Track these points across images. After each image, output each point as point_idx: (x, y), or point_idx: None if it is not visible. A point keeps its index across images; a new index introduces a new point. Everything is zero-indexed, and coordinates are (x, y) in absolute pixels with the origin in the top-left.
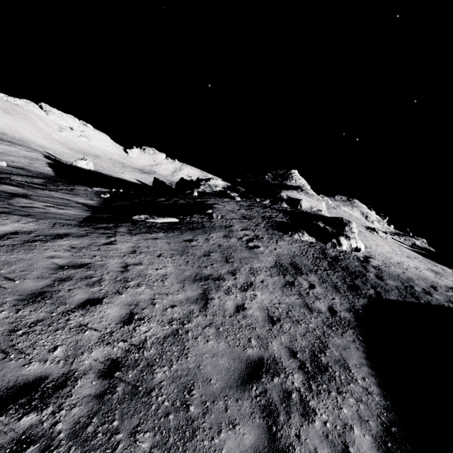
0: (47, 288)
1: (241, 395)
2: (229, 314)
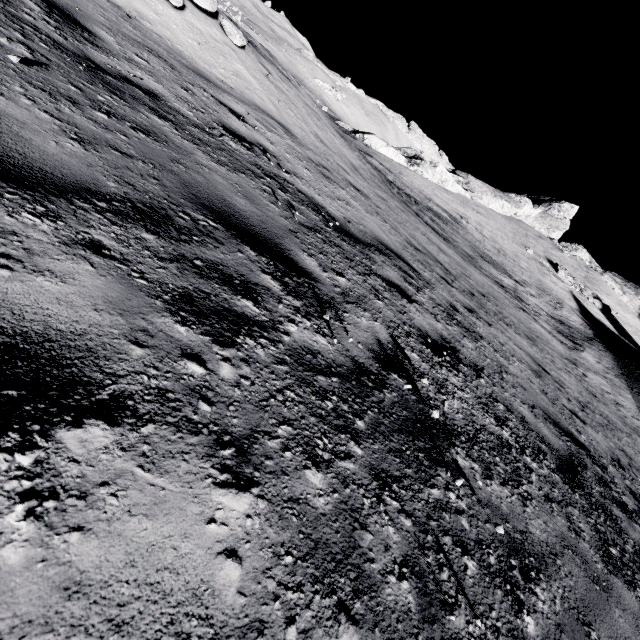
0: None
1: None
2: None
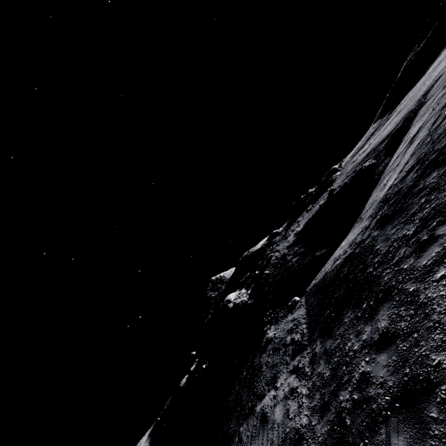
0: None
1: None
2: None
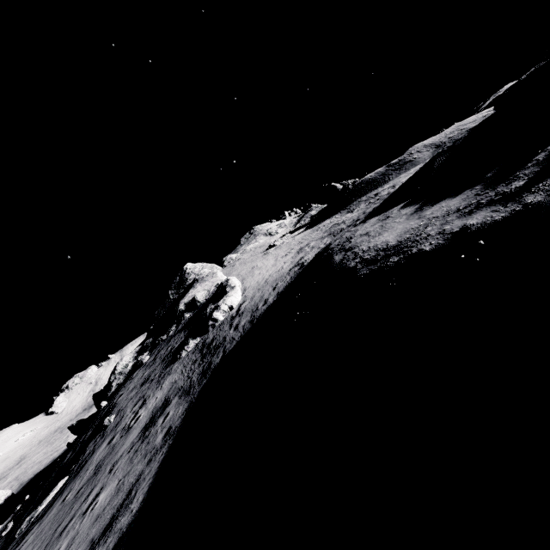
0: None
1: None
2: None
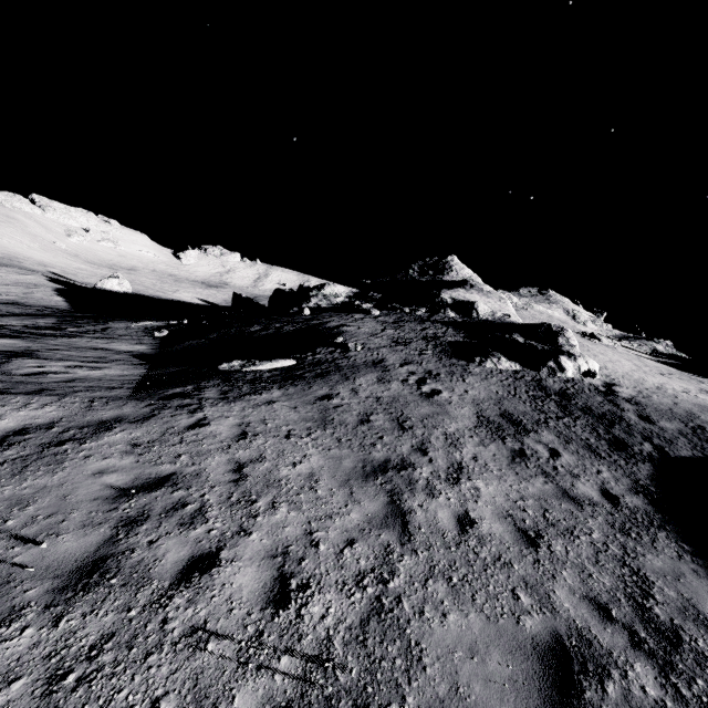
0: (105, 548)
1: None
2: (453, 540)
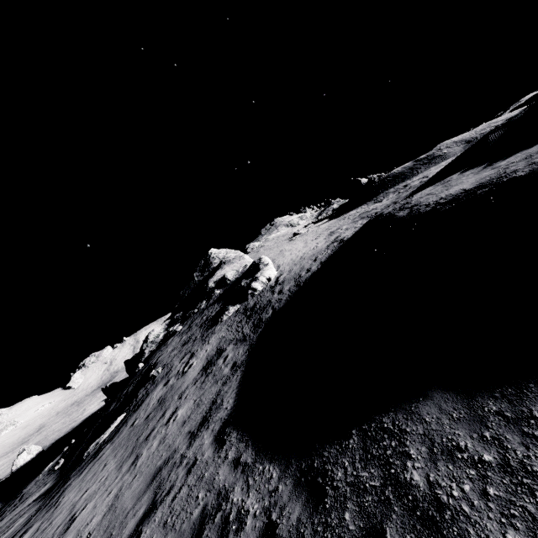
0: None
1: (145, 495)
2: (153, 452)
